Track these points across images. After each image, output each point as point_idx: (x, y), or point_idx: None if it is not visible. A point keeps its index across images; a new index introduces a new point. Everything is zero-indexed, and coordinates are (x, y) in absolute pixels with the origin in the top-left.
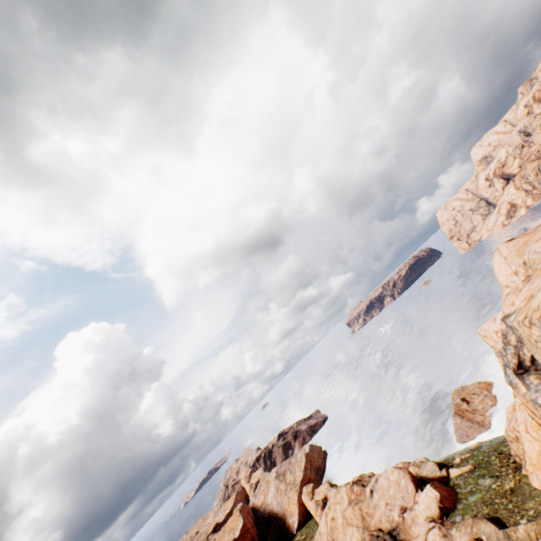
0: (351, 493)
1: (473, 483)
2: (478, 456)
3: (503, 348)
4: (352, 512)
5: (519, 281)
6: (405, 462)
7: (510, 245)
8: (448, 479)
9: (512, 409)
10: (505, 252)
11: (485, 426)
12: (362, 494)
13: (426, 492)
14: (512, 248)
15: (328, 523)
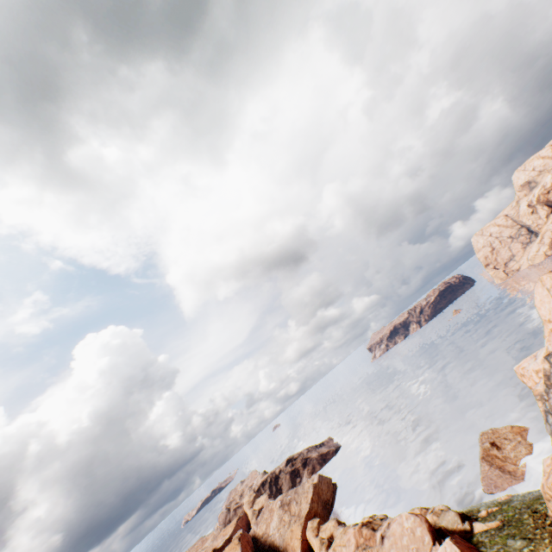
0: (359, 536)
1: (501, 544)
2: (508, 511)
3: (545, 391)
4: None
5: None
6: (422, 508)
7: None
8: (471, 534)
9: (551, 462)
10: (549, 283)
11: (517, 477)
12: (371, 538)
13: (445, 546)
14: None
15: None
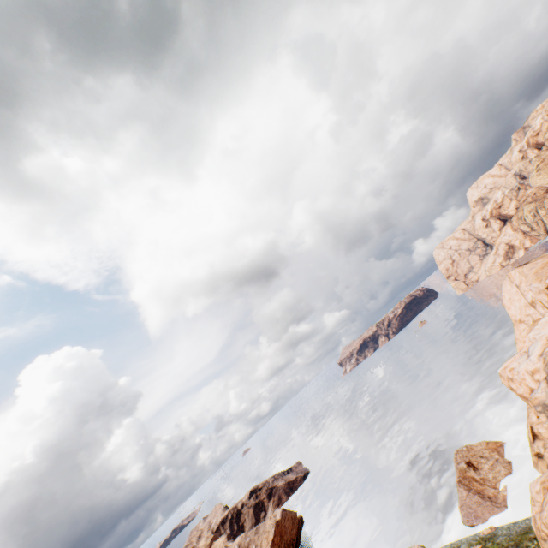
0: None
1: None
2: None
3: None
4: None
5: (537, 314)
6: None
7: (525, 268)
8: None
9: (541, 488)
10: (518, 278)
11: (499, 504)
12: None
13: None
14: (529, 271)
15: None
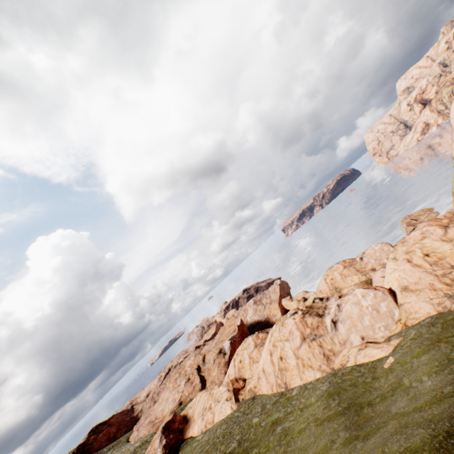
0: (344, 263)
1: None
2: None
3: None
4: (347, 271)
5: None
6: None
7: None
8: None
9: None
10: None
11: None
12: (353, 261)
13: None
14: None
15: (328, 282)
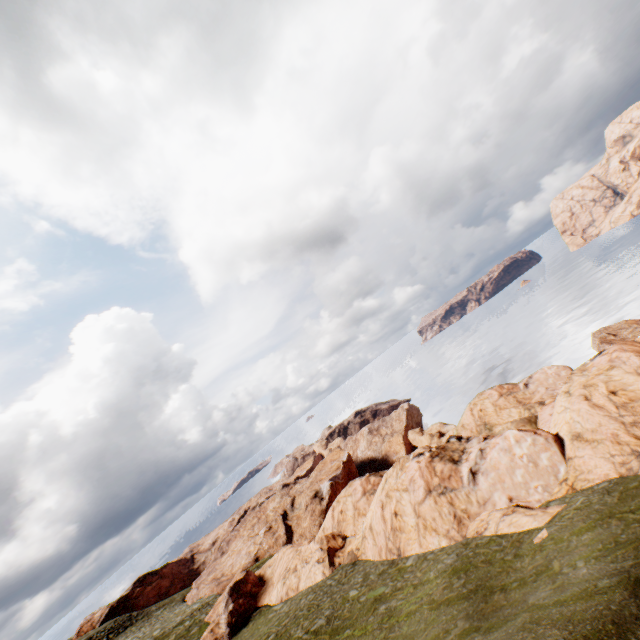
0: (501, 389)
1: None
2: None
3: None
4: (504, 401)
5: None
6: None
7: None
8: None
9: None
10: None
11: None
12: (514, 388)
13: None
14: None
15: (475, 415)
